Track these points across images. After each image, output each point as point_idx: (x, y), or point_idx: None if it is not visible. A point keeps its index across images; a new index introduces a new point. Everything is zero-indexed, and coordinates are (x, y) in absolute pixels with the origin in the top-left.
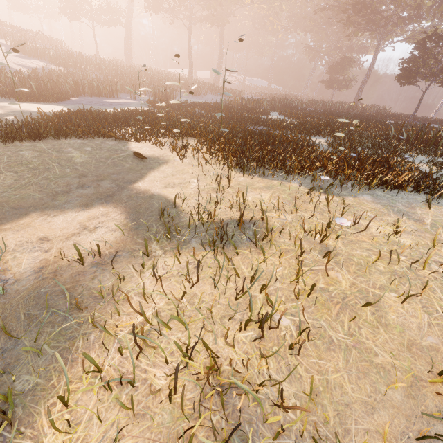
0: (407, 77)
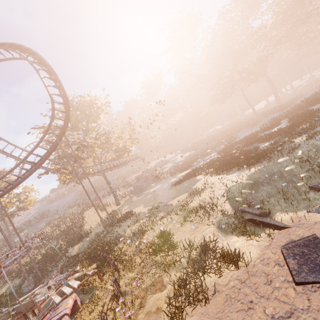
0: None
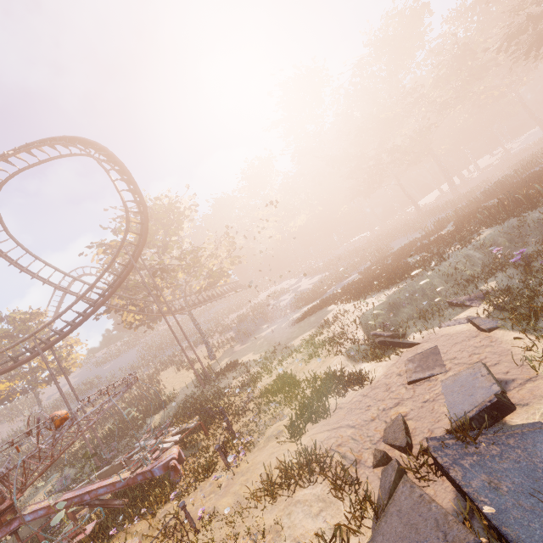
0: None
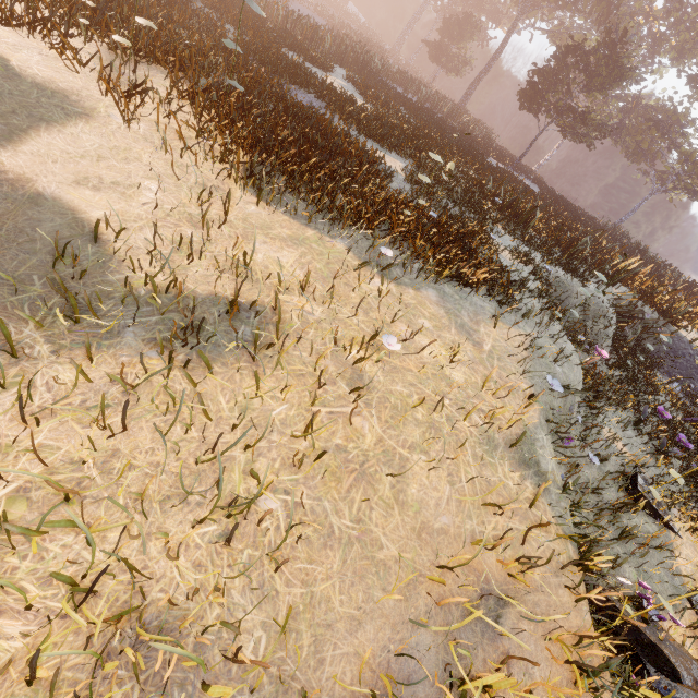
0: (531, 98)
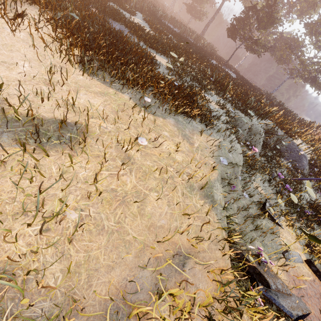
0: (232, 32)
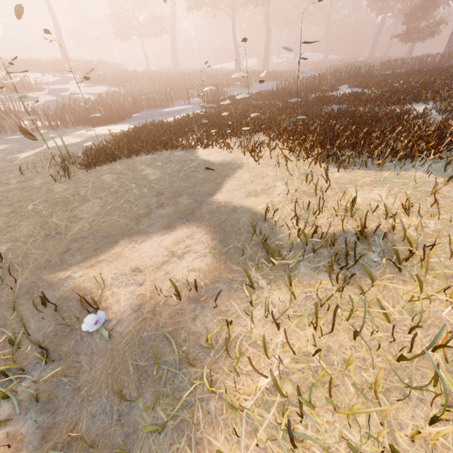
0: None
